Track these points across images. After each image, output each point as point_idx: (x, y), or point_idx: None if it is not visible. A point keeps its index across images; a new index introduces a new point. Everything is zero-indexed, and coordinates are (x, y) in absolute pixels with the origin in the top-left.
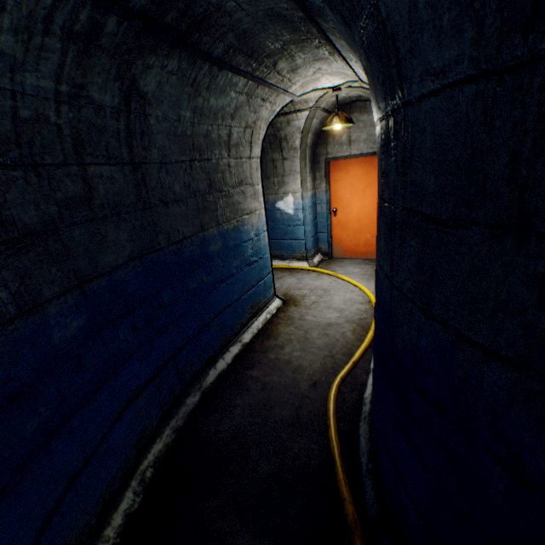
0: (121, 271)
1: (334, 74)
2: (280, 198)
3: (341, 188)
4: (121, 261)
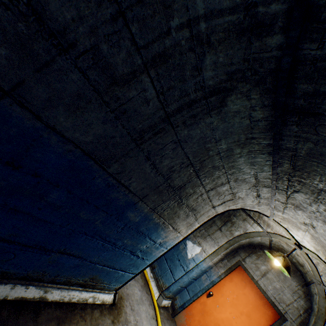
0: (57, 138)
1: (316, 240)
2: (193, 241)
3: (230, 288)
4: (69, 134)
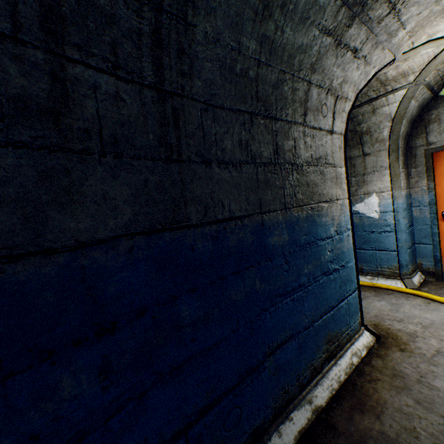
0: (99, 251)
1: None
2: (359, 200)
3: None
4: (104, 232)
